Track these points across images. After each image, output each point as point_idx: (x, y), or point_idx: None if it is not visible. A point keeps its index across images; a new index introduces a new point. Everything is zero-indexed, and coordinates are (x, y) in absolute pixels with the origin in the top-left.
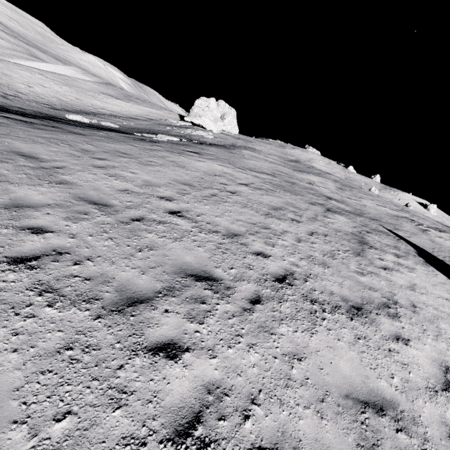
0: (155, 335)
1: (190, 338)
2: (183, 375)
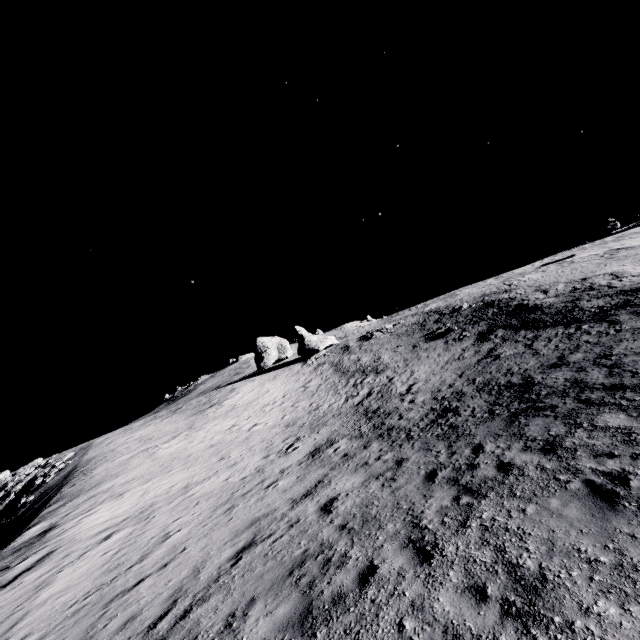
0: None
1: None
2: None
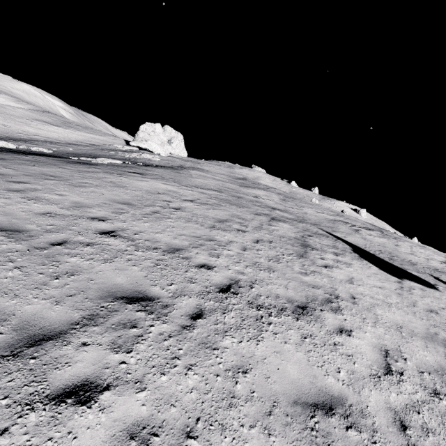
0: (64, 378)
1: (112, 372)
2: (98, 422)
